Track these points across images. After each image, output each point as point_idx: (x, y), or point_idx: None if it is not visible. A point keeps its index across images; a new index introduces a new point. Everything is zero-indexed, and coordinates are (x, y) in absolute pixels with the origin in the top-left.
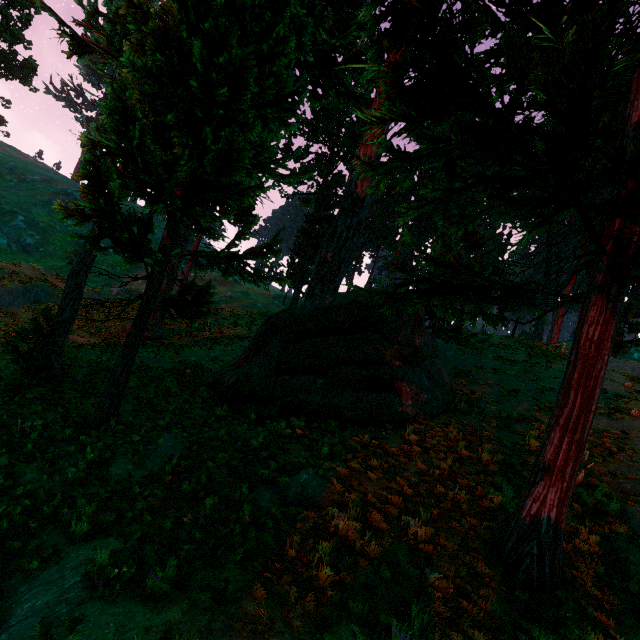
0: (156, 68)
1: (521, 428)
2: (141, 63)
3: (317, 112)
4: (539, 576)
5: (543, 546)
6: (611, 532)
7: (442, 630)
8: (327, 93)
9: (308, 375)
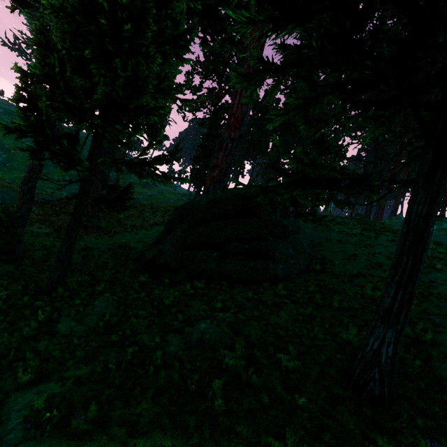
0: (72, 9)
1: (360, 282)
2: (59, 5)
3: (208, 55)
4: (380, 395)
5: (383, 373)
6: (427, 355)
7: (309, 444)
8: (214, 39)
9: (206, 250)
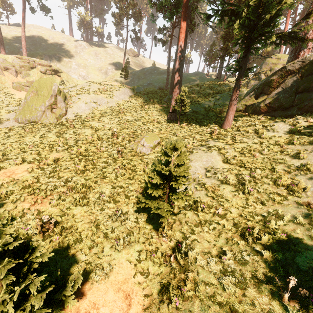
0: None
1: None
2: None
3: None
4: None
5: None
6: None
7: None
8: None
9: None
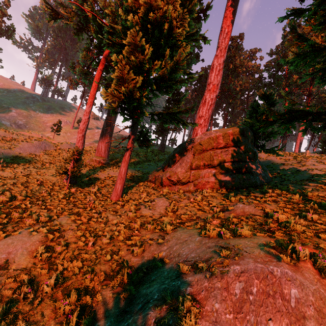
0: (142, 21)
1: (312, 184)
2: (136, 18)
3: None
4: None
5: None
6: None
7: None
8: None
9: (207, 169)
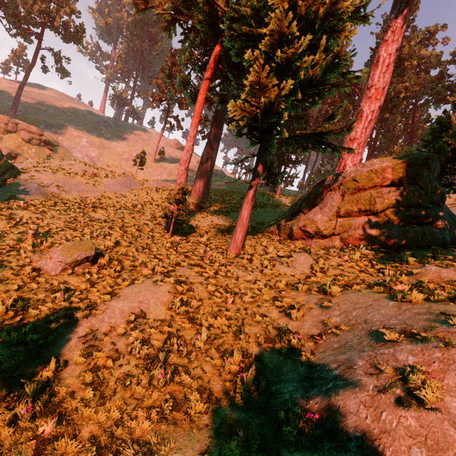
0: None
1: None
2: None
3: None
4: None
5: None
6: None
7: None
8: None
9: (363, 217)
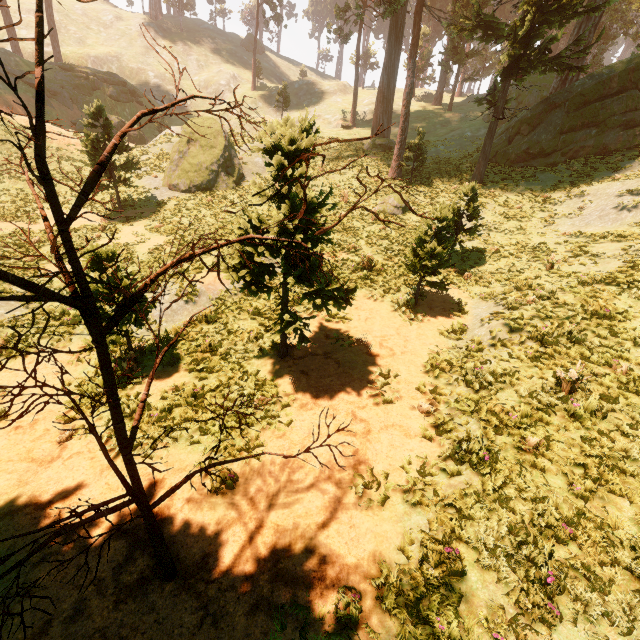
0: None
1: None
2: None
3: None
4: None
5: None
6: None
7: None
8: None
9: (585, 130)
